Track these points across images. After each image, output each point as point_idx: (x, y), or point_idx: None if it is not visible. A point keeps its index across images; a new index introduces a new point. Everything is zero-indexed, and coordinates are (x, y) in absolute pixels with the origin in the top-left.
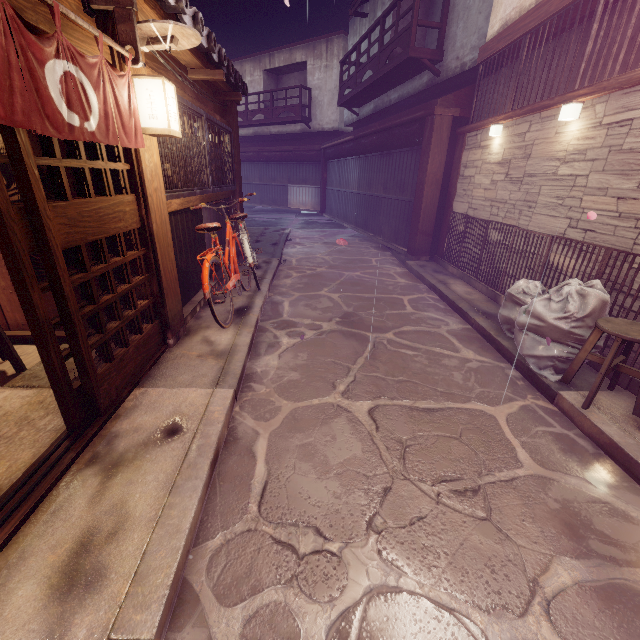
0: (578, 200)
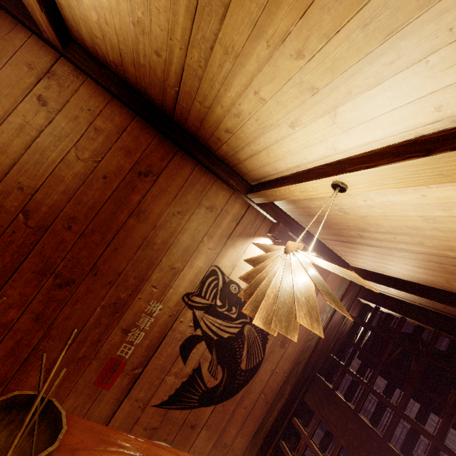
0: (454, 436)
